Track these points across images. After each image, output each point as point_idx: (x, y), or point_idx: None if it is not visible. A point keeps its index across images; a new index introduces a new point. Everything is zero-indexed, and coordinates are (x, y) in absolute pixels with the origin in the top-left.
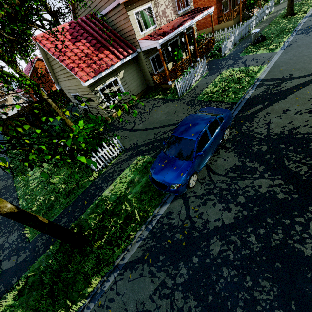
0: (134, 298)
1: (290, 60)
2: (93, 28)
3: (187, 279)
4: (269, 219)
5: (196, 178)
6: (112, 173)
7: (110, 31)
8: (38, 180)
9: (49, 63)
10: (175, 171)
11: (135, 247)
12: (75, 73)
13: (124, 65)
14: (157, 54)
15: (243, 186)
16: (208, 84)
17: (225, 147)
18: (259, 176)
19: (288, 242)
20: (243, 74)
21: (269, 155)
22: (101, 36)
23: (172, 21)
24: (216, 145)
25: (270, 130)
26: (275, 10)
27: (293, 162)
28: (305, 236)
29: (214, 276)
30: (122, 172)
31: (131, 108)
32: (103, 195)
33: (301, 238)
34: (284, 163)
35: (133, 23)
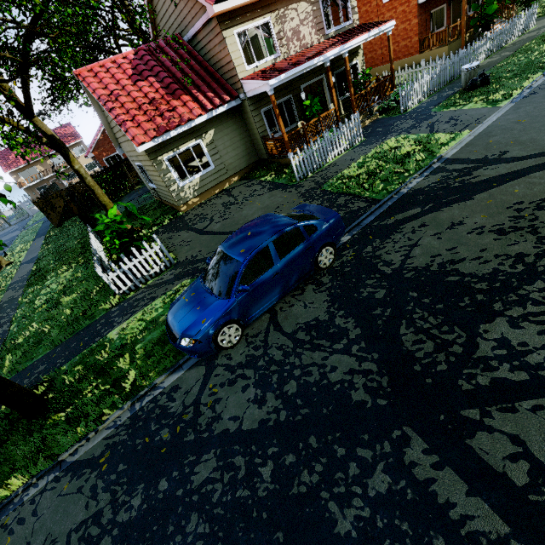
0: (49, 528)
1: (517, 123)
2: (173, 58)
3: (133, 518)
4: (315, 437)
5: (239, 332)
6: (139, 301)
7: (201, 63)
8: (49, 296)
9: (104, 113)
10: (197, 313)
11: (99, 438)
12: (126, 130)
13: (215, 120)
14: (277, 104)
15: (307, 363)
16: (353, 161)
17: (319, 283)
18: (342, 348)
19: (322, 494)
20: (418, 147)
21: (381, 308)
22: (183, 72)
23: (311, 47)
24: (294, 275)
25: (409, 260)
26: (538, 26)
27: (415, 329)
28: (356, 490)
29: (173, 525)
30: (150, 302)
31: (2, 194)
32: (107, 337)
33: (346, 493)
34: (398, 330)
35: (232, 51)
